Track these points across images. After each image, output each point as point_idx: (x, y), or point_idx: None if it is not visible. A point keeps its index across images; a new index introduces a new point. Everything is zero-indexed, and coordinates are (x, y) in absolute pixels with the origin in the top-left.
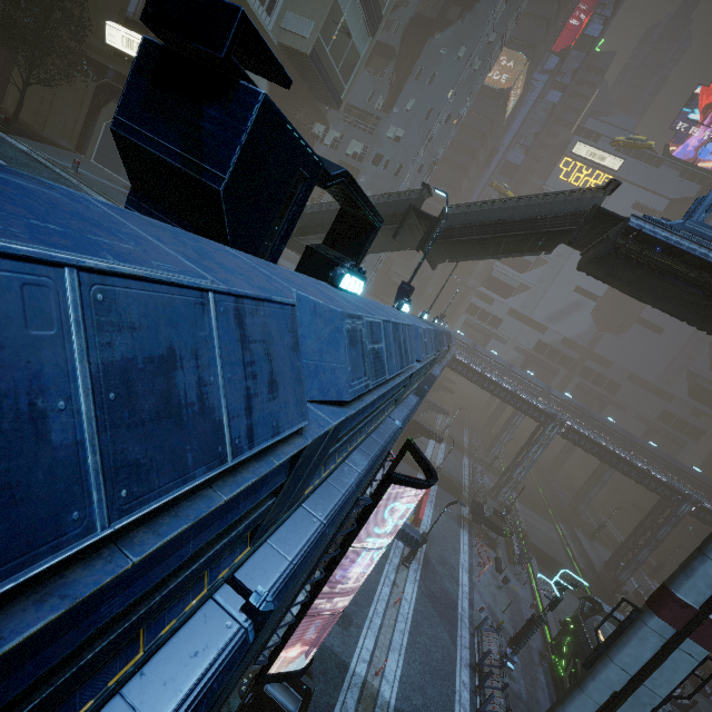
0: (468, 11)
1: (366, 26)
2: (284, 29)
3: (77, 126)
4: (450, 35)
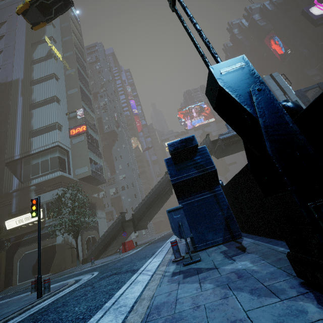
0: (117, 138)
1: (99, 157)
2: (77, 174)
3: (1, 276)
4: (116, 145)
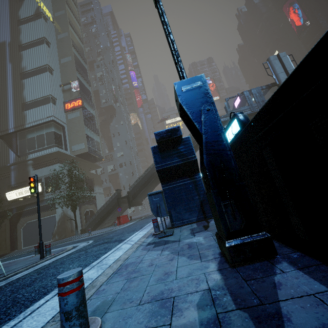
0: (115, 113)
1: (96, 134)
2: (74, 151)
3: (7, 241)
4: (114, 121)
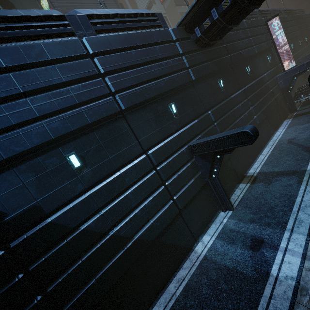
0: None
1: (185, 7)
2: None
3: None
4: None
